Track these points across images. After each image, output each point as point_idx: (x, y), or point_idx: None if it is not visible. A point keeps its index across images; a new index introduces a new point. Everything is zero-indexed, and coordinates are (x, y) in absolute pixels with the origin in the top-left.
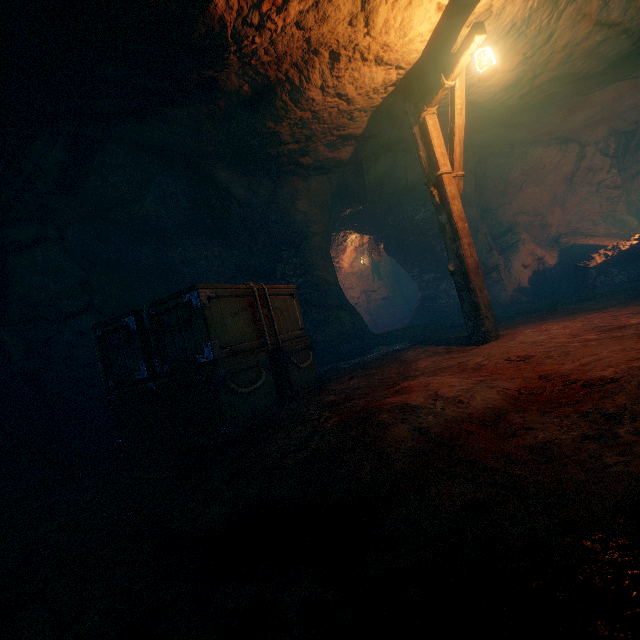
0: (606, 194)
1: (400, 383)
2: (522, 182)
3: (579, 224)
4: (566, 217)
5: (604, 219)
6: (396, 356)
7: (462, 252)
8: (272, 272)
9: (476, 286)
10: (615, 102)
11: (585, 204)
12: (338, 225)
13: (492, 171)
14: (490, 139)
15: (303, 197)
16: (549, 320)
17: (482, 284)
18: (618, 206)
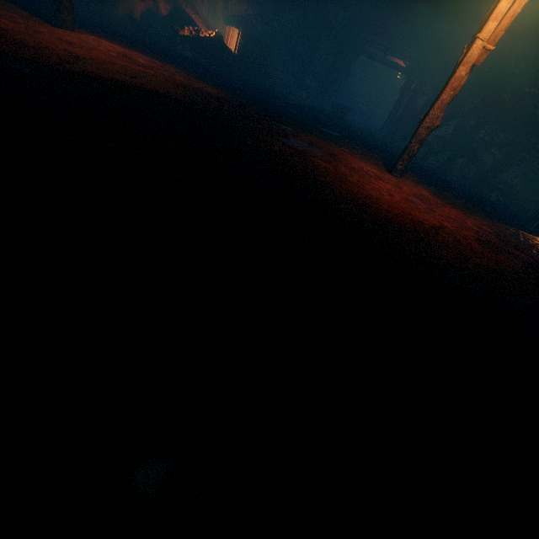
0: None
1: None
2: None
3: None
4: None
5: (210, 6)
6: None
7: None
8: None
9: None
10: None
11: None
12: None
13: None
14: None
15: None
16: (118, 44)
17: None
18: (220, 3)
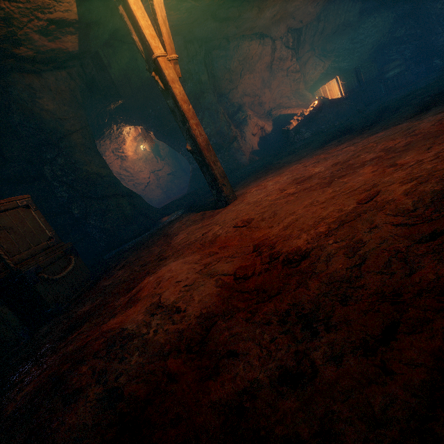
0: (292, 77)
1: (147, 276)
2: (241, 71)
3: (281, 100)
4: (273, 96)
5: (294, 95)
6: (167, 229)
7: (193, 132)
8: (40, 175)
9: (210, 160)
10: (287, 3)
11: (282, 85)
12: (108, 120)
13: (218, 62)
14: (209, 32)
15: (44, 95)
16: (269, 175)
17: (215, 158)
18: (300, 85)
